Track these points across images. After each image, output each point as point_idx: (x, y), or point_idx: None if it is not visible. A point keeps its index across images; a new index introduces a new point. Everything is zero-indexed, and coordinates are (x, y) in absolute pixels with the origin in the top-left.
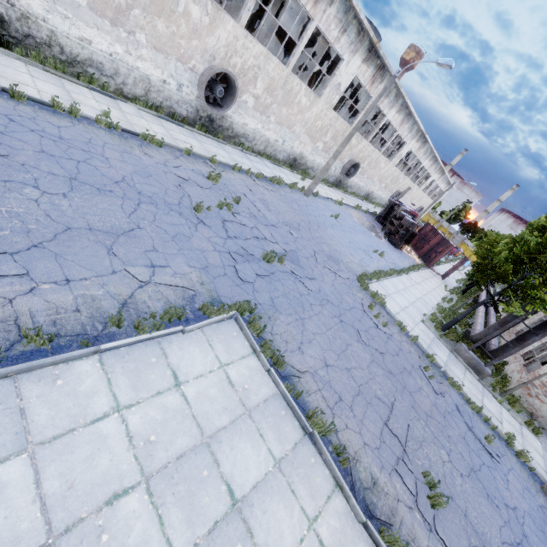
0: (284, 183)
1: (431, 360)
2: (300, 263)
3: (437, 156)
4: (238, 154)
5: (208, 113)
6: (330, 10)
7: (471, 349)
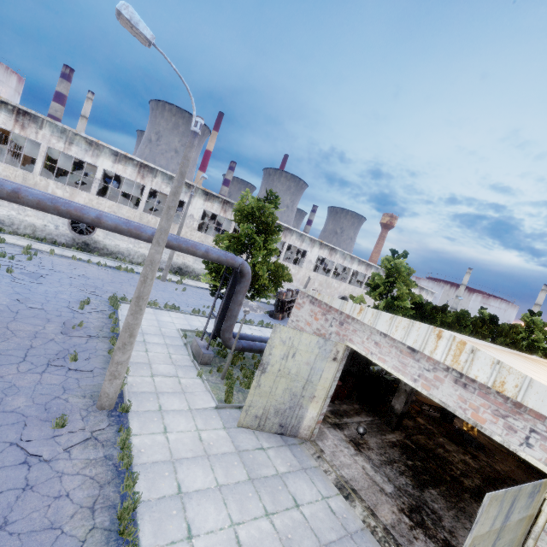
0: (134, 271)
1: (112, 330)
2: (40, 279)
3: (363, 260)
4: (106, 260)
5: (84, 240)
6: (157, 180)
7: (201, 338)
